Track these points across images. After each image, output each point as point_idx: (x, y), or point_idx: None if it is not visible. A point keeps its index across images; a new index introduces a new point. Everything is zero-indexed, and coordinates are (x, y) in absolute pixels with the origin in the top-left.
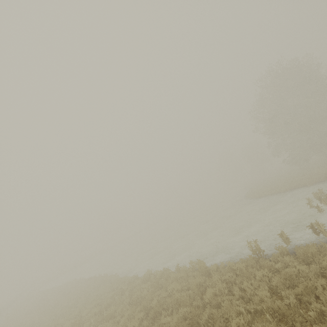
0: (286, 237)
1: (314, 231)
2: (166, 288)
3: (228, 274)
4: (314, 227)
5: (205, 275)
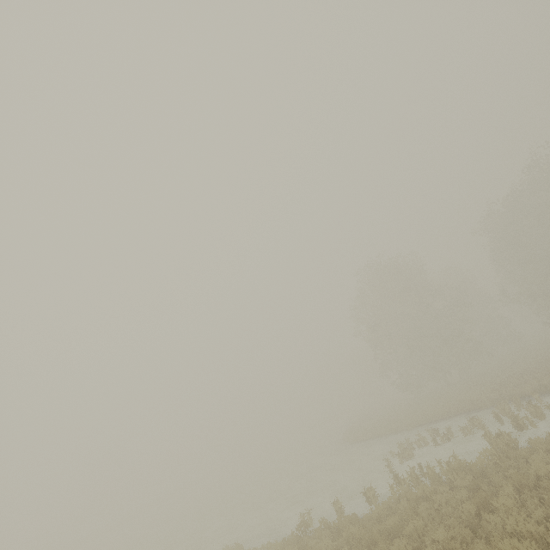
0: (339, 507)
1: (368, 499)
2: None
3: None
4: (367, 493)
5: None
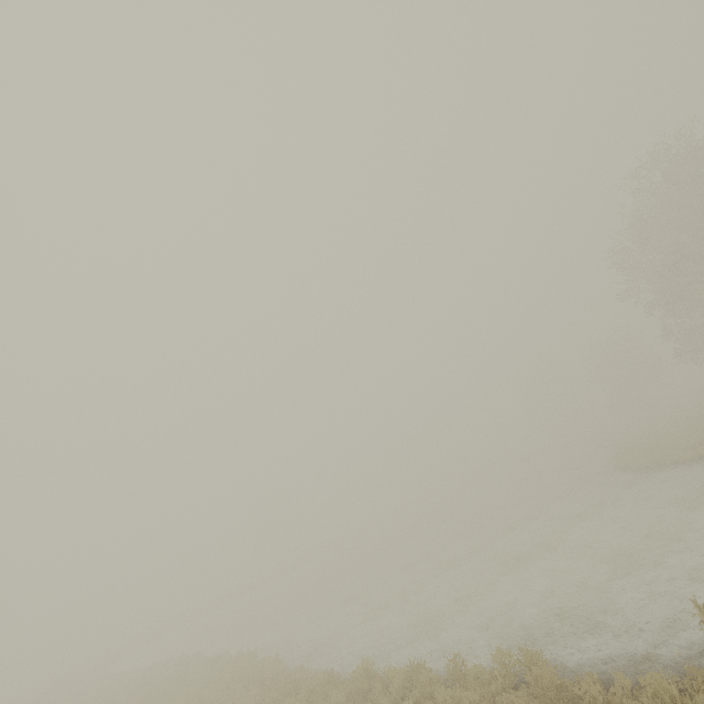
0: None
1: None
2: None
3: None
4: None
5: None
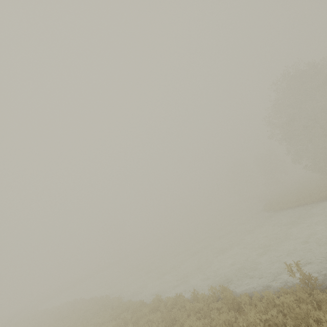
0: None
1: None
2: (182, 325)
3: (271, 312)
4: None
5: (233, 308)
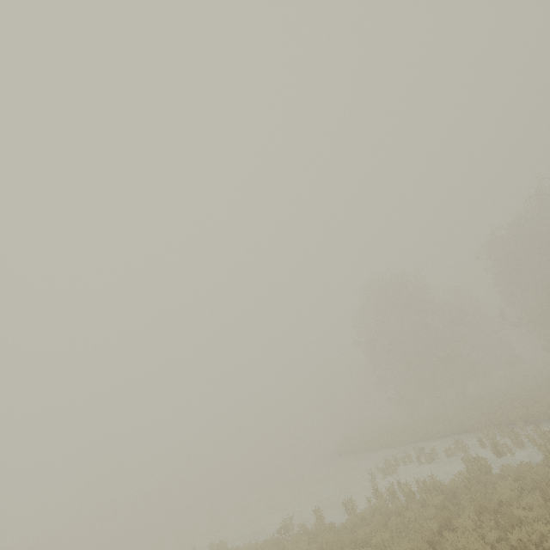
0: (319, 515)
1: (347, 510)
2: None
3: None
4: (346, 504)
5: None
